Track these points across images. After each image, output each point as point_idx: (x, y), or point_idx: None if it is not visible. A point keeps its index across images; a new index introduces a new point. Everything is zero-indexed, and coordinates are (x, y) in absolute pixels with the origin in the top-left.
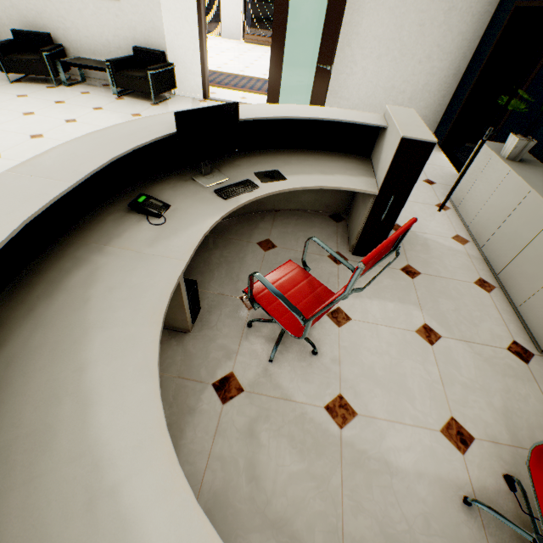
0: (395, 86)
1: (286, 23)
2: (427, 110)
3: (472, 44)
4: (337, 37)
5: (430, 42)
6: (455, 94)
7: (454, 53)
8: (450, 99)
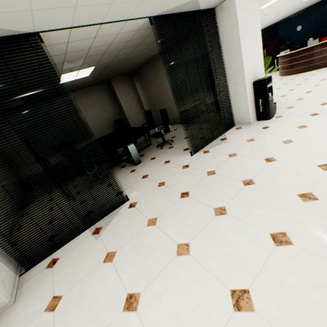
0: None
1: None
2: None
3: None
4: None
5: None
6: None
7: None
8: None
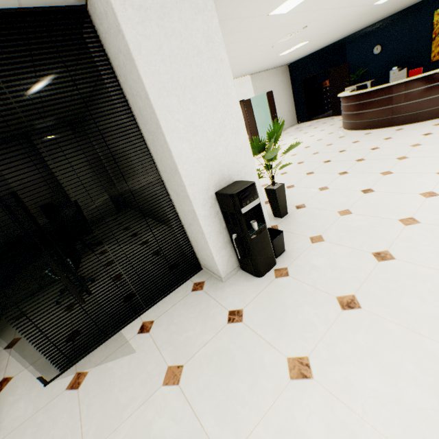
0: (282, 115)
1: (253, 111)
2: (292, 117)
3: (291, 95)
4: (275, 105)
5: (283, 99)
6: (296, 108)
7: (289, 99)
8: (295, 111)
